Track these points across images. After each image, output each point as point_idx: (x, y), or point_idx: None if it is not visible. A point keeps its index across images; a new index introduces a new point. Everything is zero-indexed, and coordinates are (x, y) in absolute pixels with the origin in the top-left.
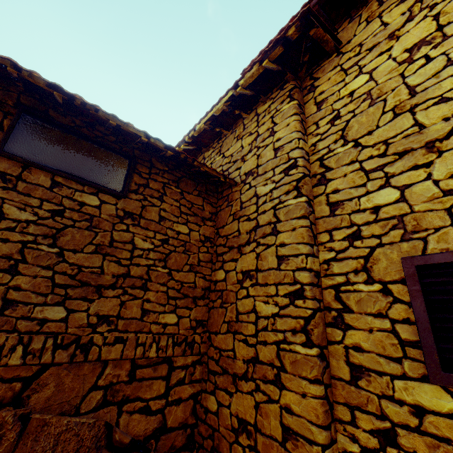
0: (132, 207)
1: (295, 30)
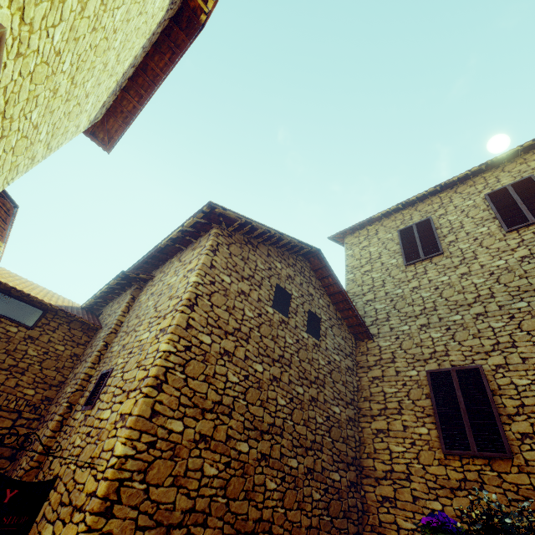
0: (34, 334)
1: (121, 275)
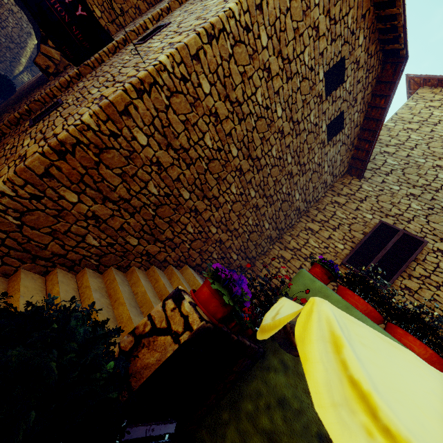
0: None
1: None
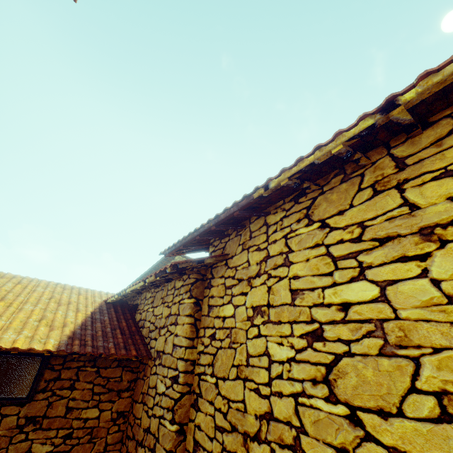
0: (36, 409)
1: (171, 270)
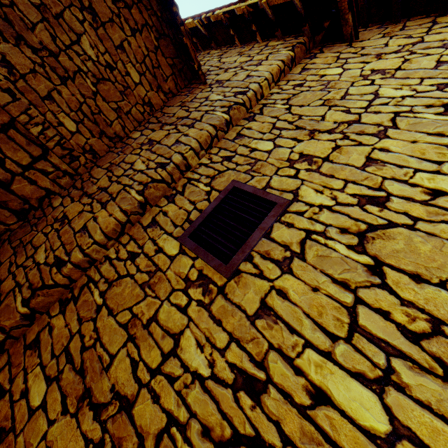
0: (100, 8)
1: None
